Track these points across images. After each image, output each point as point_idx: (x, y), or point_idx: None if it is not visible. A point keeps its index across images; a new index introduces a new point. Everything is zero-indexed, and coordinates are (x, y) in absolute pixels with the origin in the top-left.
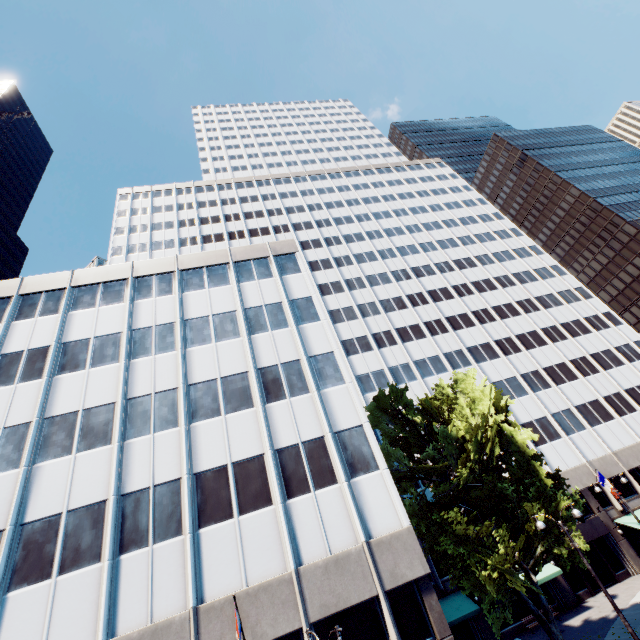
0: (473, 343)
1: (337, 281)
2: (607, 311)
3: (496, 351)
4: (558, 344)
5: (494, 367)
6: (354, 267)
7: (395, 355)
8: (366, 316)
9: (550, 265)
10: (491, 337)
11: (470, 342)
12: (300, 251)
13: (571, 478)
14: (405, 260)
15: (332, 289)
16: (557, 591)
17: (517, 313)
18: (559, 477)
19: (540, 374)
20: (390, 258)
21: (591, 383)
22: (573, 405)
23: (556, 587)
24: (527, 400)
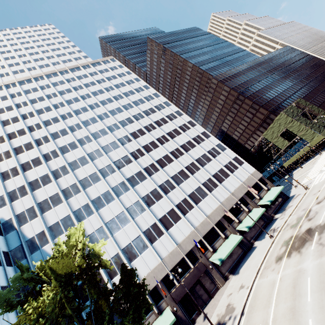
0: (131, 174)
1: (37, 157)
2: (203, 131)
3: (145, 175)
4: (179, 159)
5: (143, 186)
6: (51, 143)
7: (79, 200)
8: (58, 178)
9: (175, 111)
10: (142, 166)
11: (129, 174)
12: (7, 141)
13: (186, 243)
14: (88, 129)
15: (32, 165)
16: (180, 324)
17: (157, 146)
18: (143, 284)
19: (170, 181)
20: (77, 130)
21: (196, 177)
22: (187, 195)
23: (179, 322)
24: (162, 201)
